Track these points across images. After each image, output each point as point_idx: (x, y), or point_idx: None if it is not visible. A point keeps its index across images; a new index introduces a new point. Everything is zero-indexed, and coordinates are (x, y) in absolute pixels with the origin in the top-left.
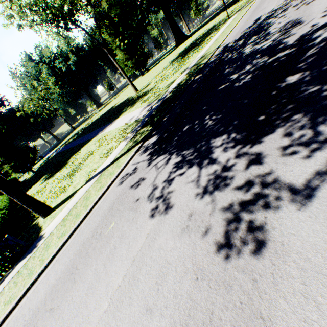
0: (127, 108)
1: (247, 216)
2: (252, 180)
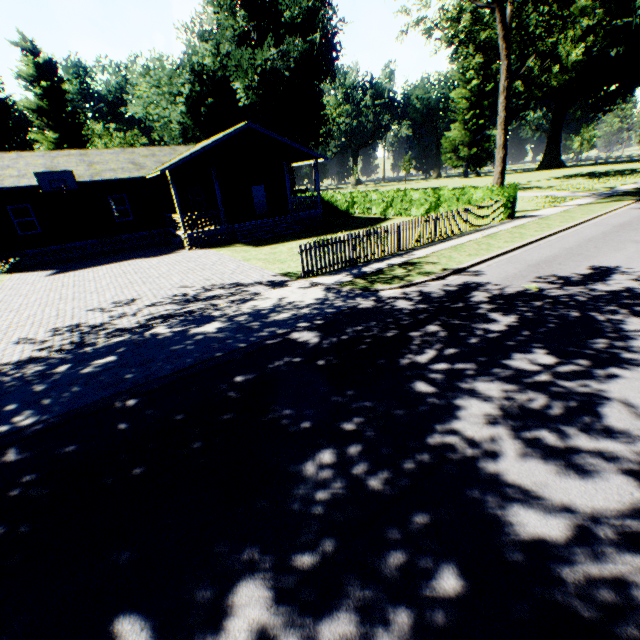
0: None
1: None
2: None
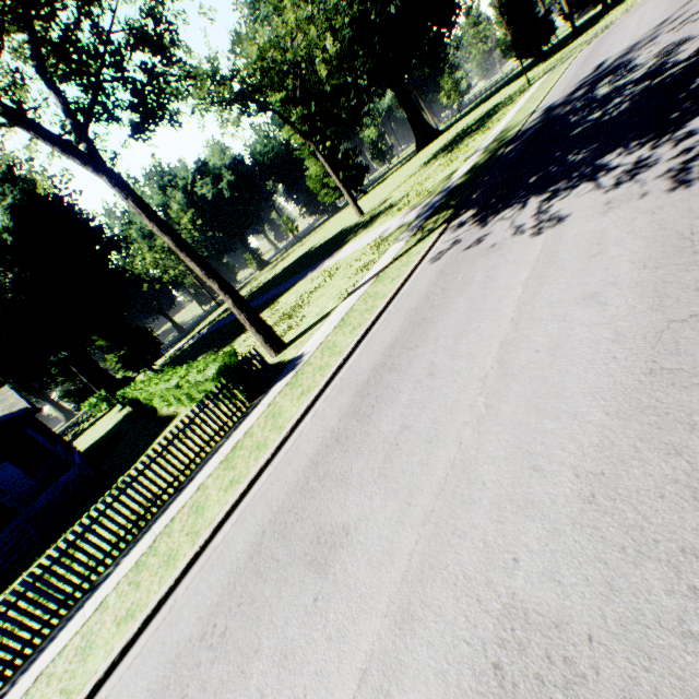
0: (357, 232)
1: (698, 163)
2: (688, 148)
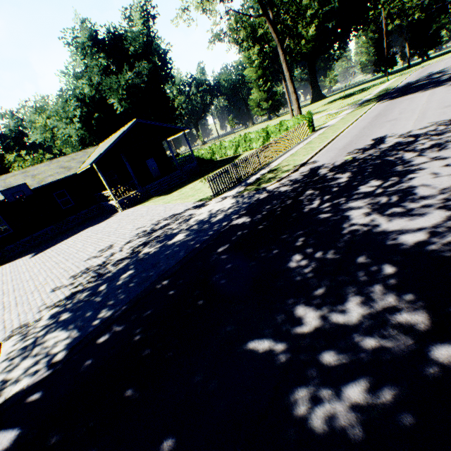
0: None
1: None
2: None
